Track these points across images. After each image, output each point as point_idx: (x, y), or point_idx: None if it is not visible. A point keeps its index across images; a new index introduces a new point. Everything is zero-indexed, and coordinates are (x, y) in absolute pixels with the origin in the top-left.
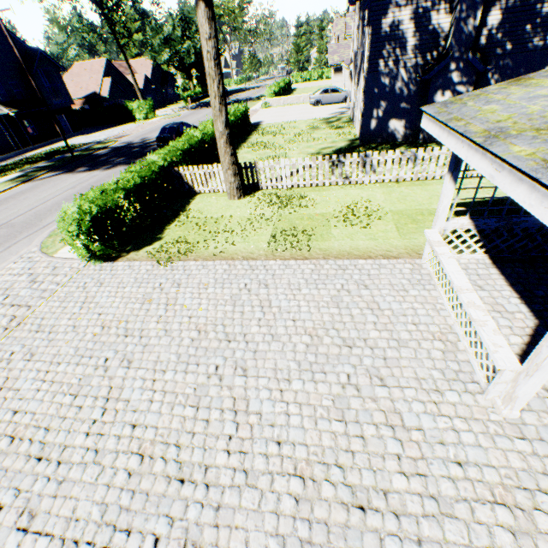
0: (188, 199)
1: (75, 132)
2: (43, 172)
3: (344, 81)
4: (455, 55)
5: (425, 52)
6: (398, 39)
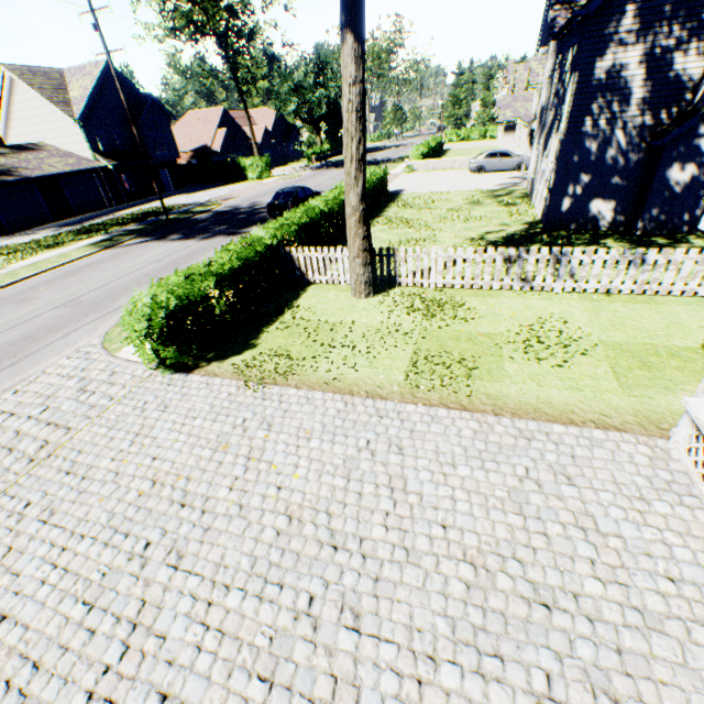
0: (298, 291)
1: (177, 190)
2: (130, 237)
3: (518, 143)
4: None
5: (658, 108)
6: (618, 90)
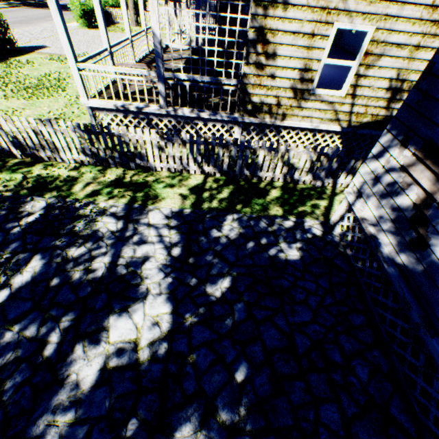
0: (114, 25)
1: None
2: (21, 5)
3: None
4: None
5: None
6: None
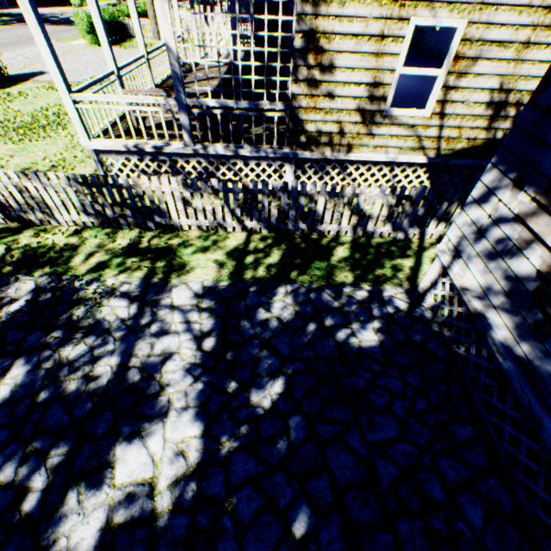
0: (132, 39)
1: (11, 6)
2: (15, 22)
3: None
4: None
5: None
6: None
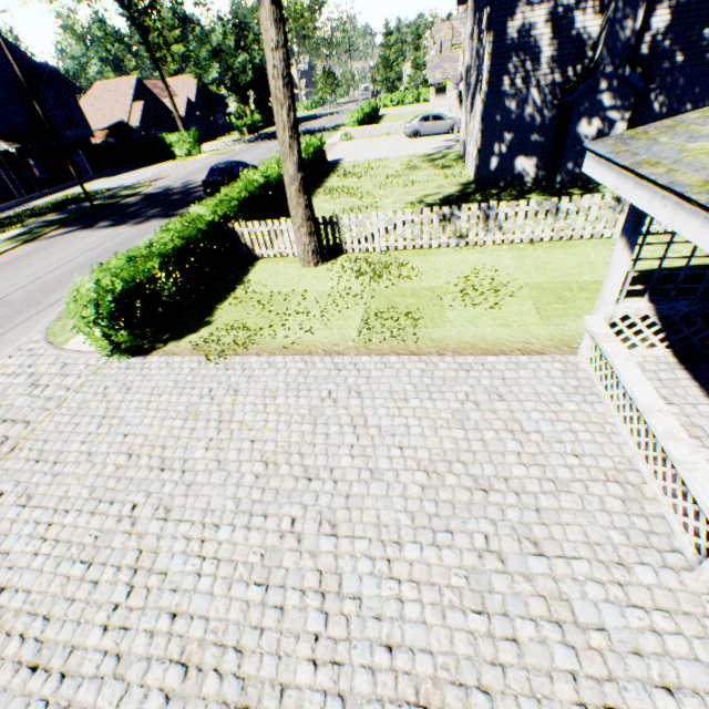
0: (247, 267)
1: (96, 173)
2: (52, 228)
3: (450, 105)
4: (607, 69)
5: (565, 66)
6: (529, 49)
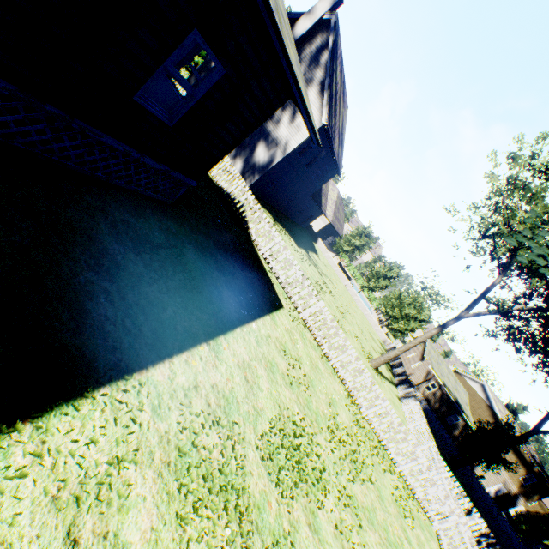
0: None
1: None
2: None
3: None
4: None
5: None
6: None
